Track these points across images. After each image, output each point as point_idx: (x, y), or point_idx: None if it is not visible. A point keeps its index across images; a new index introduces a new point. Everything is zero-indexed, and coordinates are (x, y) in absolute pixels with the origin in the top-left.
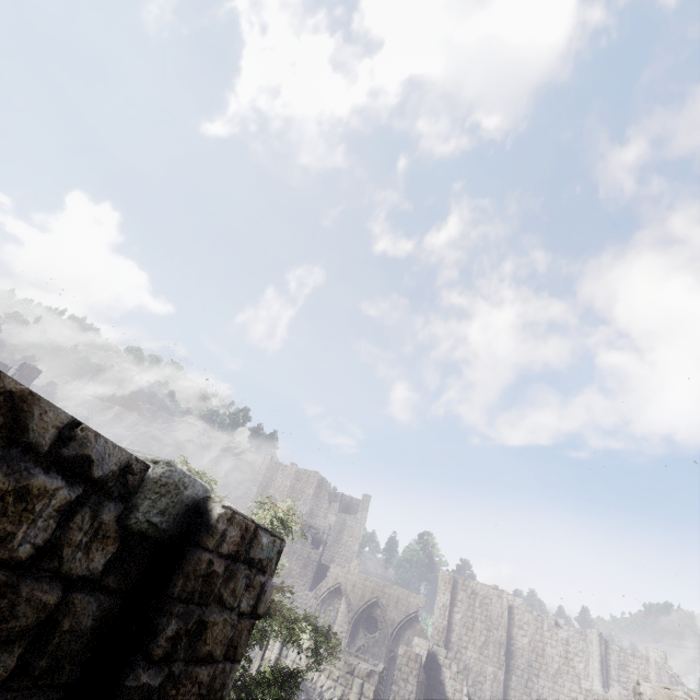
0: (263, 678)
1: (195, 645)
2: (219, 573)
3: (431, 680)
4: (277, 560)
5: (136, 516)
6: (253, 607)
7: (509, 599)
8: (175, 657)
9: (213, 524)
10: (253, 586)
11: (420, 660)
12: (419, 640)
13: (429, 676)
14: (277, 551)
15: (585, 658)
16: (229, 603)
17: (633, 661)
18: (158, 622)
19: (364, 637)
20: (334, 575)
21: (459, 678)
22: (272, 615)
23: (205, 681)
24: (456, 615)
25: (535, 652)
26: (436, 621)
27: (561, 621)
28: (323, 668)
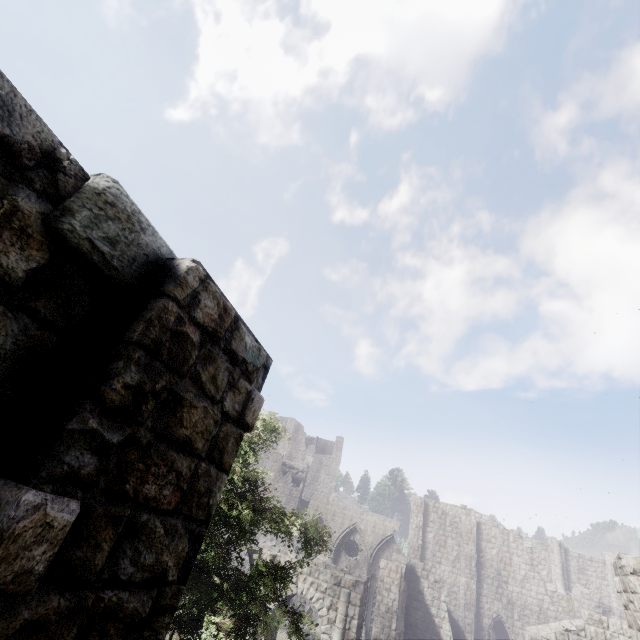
0: (255, 570)
1: (167, 419)
2: (193, 343)
3: (411, 591)
4: (264, 375)
5: (70, 223)
6: (239, 414)
7: (476, 517)
8: (140, 419)
9: (181, 275)
10: (237, 388)
11: (400, 570)
12: (398, 555)
13: (408, 587)
14: (263, 364)
15: (548, 566)
16: (209, 390)
17: (591, 565)
18: (111, 366)
19: (346, 560)
20: (315, 507)
21: (437, 587)
22: (261, 513)
23: (184, 474)
24: (429, 534)
25: (503, 562)
26: (411, 541)
27: (524, 535)
28: (311, 582)
